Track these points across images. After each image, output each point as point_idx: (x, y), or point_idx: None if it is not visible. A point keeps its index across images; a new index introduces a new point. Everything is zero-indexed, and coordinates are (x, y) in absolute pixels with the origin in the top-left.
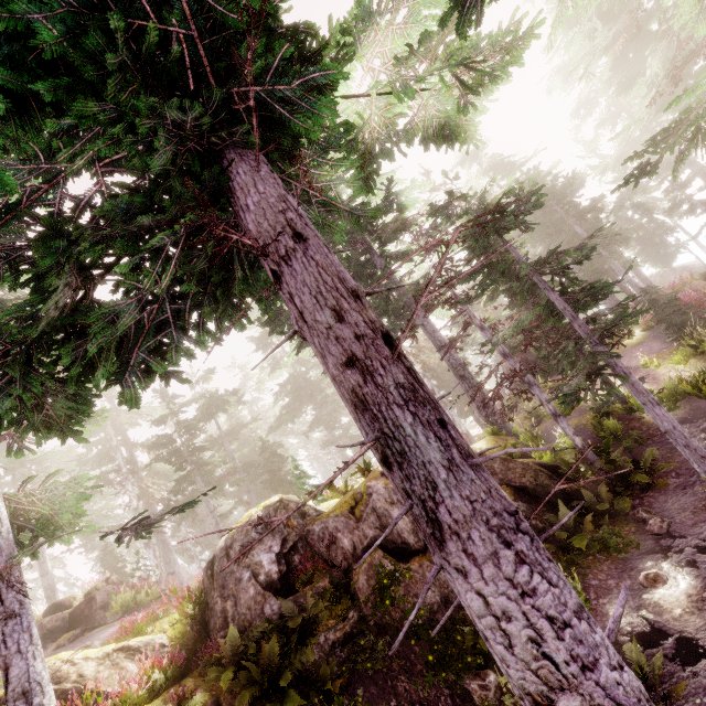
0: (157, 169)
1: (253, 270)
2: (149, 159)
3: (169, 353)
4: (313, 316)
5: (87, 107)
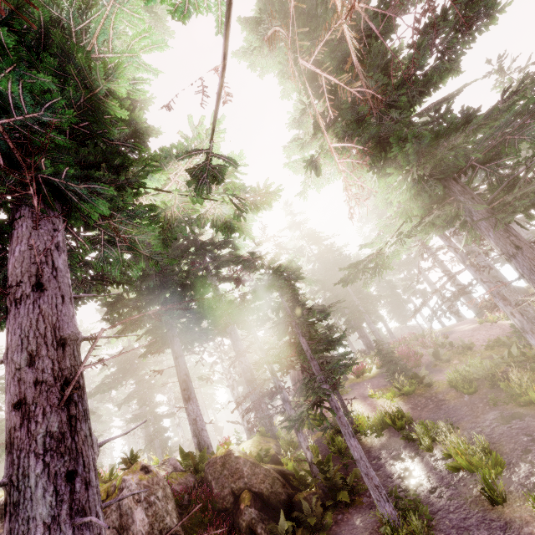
0: None
1: None
2: None
3: None
4: (13, 355)
5: None
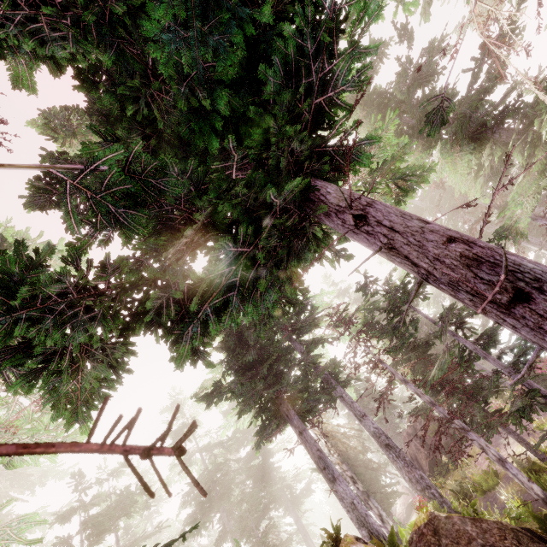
0: (281, 166)
1: (304, 252)
2: (281, 158)
3: (224, 316)
4: (404, 225)
5: (270, 122)
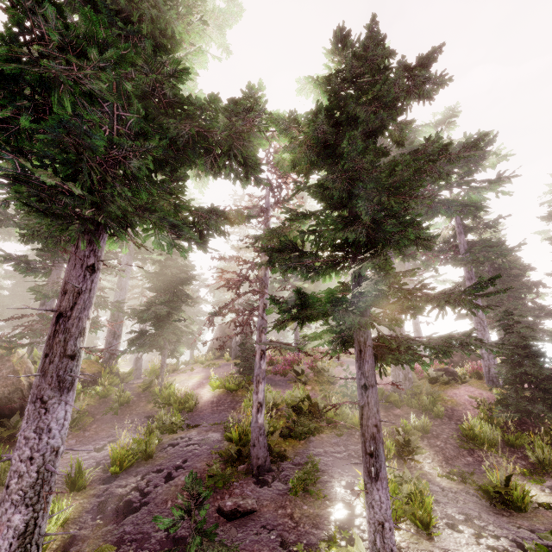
0: None
1: None
2: None
3: None
4: None
5: None
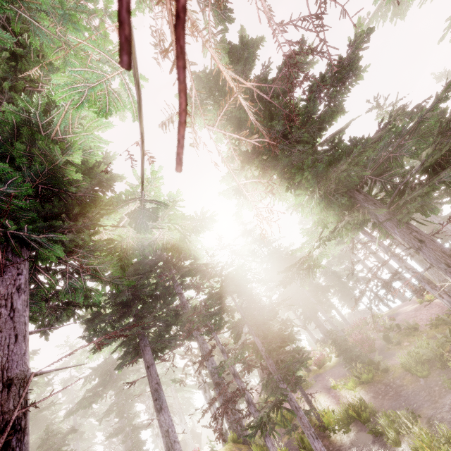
0: None
1: None
2: None
3: None
4: None
5: None
